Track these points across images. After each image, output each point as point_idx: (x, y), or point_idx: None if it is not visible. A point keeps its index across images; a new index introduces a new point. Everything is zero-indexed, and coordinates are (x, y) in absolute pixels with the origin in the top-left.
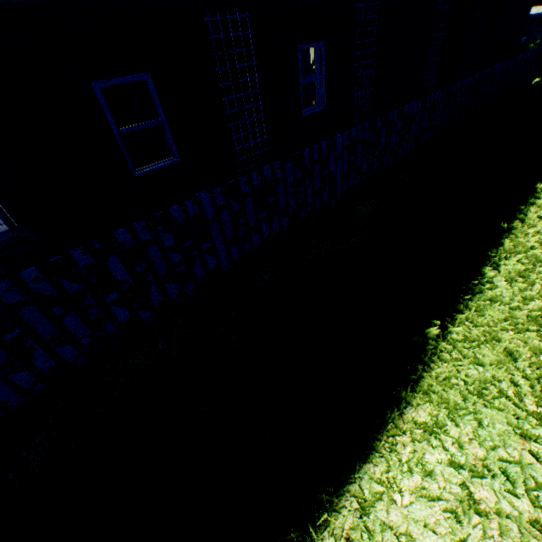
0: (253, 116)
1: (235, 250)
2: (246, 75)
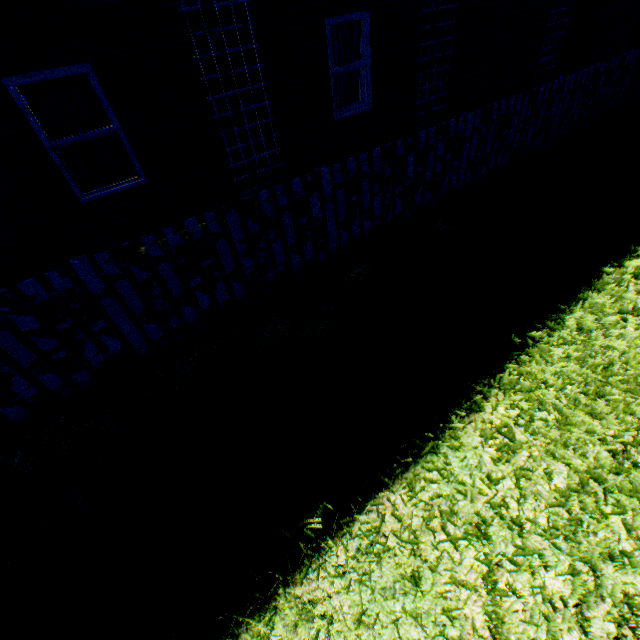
0: (257, 121)
1: (152, 327)
2: (243, 64)
